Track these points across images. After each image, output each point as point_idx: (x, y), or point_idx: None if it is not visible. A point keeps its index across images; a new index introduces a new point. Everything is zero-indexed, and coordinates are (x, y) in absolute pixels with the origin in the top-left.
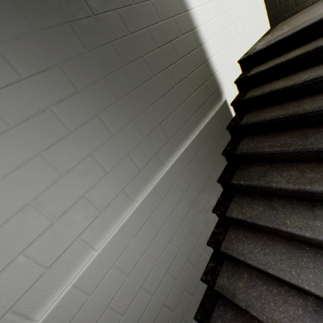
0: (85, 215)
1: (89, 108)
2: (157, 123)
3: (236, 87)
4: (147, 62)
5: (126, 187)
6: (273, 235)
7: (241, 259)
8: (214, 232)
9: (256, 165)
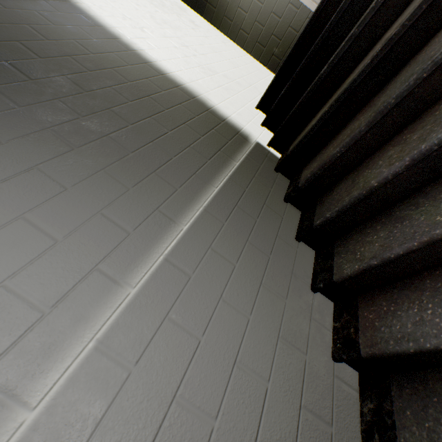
0: (3, 324)
1: (21, 160)
2: (149, 171)
3: (267, 130)
4: (118, 113)
5: (104, 263)
6: (441, 268)
7: (410, 348)
8: (336, 330)
9: (337, 186)
